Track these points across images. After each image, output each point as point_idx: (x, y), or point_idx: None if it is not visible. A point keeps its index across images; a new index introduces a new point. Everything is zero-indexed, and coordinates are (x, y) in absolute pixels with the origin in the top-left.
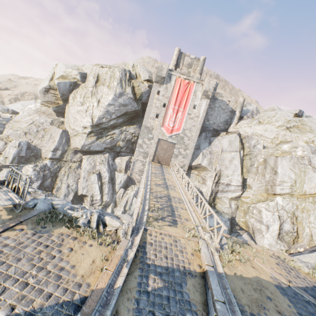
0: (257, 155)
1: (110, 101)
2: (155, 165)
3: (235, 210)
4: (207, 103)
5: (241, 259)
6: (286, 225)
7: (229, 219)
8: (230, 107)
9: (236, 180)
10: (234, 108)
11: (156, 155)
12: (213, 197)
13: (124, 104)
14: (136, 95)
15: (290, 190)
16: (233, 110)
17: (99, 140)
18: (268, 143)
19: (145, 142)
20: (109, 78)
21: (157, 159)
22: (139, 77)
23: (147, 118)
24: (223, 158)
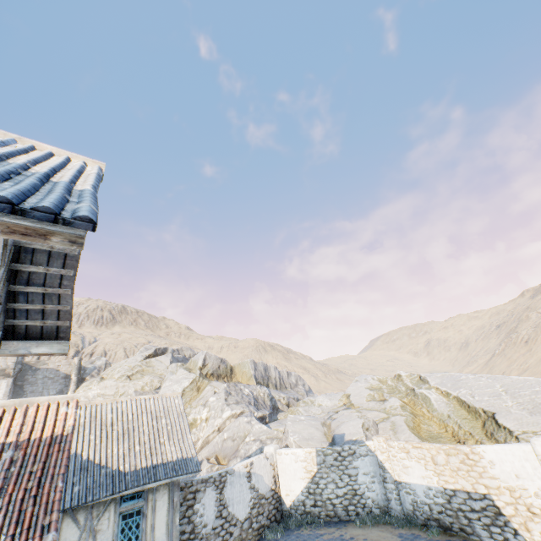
0: None
1: None
2: None
3: None
4: (9, 383)
5: None
6: None
7: None
8: (63, 372)
9: None
10: (70, 372)
11: None
12: None
13: None
14: None
15: None
16: (69, 374)
17: None
18: None
19: None
20: None
21: None
22: None
23: None
24: None
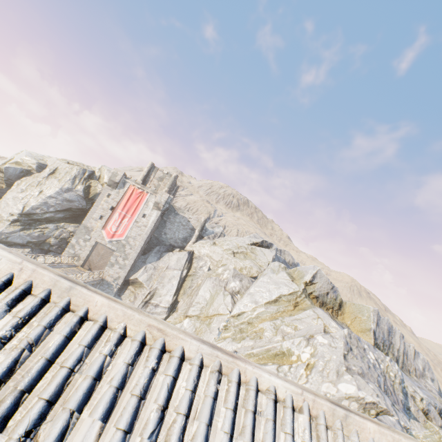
0: (200, 277)
1: (53, 194)
2: (78, 269)
3: None
4: (158, 214)
5: None
6: None
7: None
8: (192, 224)
9: (167, 301)
10: (196, 227)
11: (89, 260)
12: None
13: (70, 200)
14: (90, 194)
15: (199, 312)
16: (194, 228)
17: (24, 232)
18: (214, 266)
19: (80, 243)
20: (64, 173)
21: (89, 265)
22: (103, 179)
23: (89, 218)
24: (165, 275)
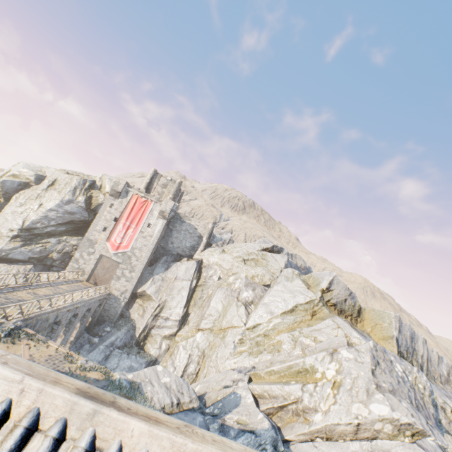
0: (210, 286)
1: (54, 207)
2: (83, 284)
3: (164, 351)
4: (163, 223)
5: (2, 339)
6: (192, 365)
7: (147, 362)
8: (199, 232)
9: (177, 314)
10: (203, 234)
11: (94, 274)
12: (146, 334)
13: (71, 212)
14: (91, 205)
15: (212, 325)
16: (202, 235)
17: (25, 247)
18: (224, 275)
19: (84, 257)
20: (64, 184)
21: (94, 279)
22: (105, 188)
23: (92, 230)
24: (173, 286)
